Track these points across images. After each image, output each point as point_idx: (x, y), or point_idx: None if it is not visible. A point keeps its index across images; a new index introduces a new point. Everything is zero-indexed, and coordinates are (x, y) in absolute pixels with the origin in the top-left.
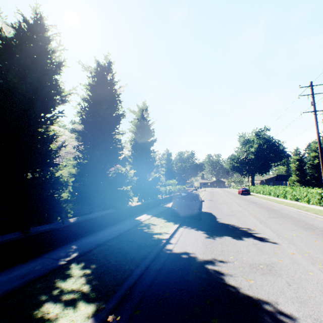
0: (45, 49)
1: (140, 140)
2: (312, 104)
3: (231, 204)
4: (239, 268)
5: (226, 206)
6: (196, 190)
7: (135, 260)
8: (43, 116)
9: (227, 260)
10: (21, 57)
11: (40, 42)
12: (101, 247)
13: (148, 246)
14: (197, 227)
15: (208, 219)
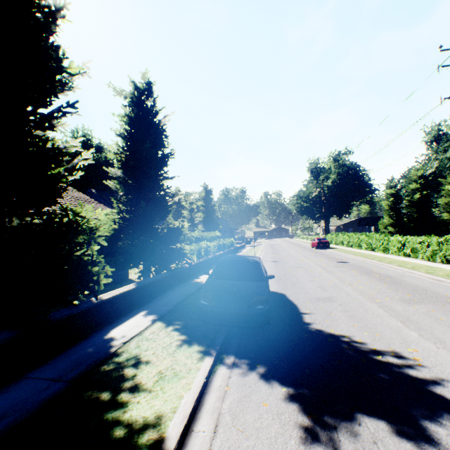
0: None
1: (140, 152)
2: None
3: (311, 268)
4: None
5: (306, 273)
6: (250, 243)
7: None
8: None
9: None
10: None
11: None
12: None
13: None
14: (265, 360)
15: (285, 320)
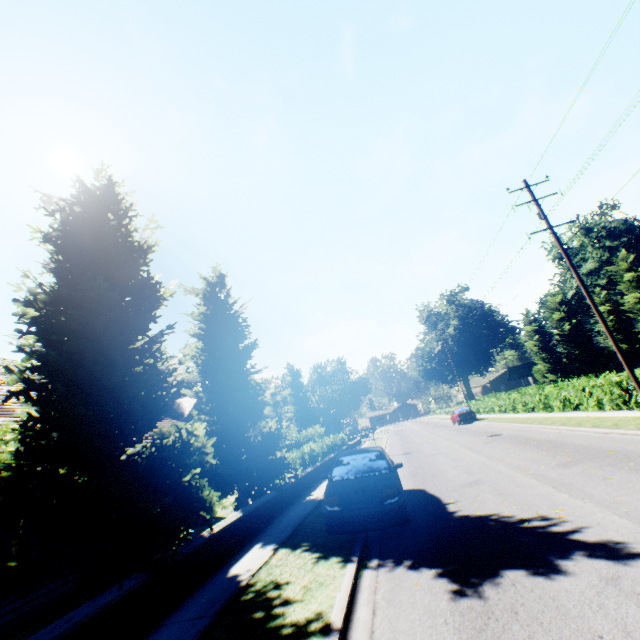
0: None
1: (219, 349)
2: (541, 216)
3: (454, 451)
4: None
5: (447, 459)
6: (367, 435)
7: None
8: None
9: None
10: None
11: None
12: None
13: None
14: (410, 554)
15: (427, 514)
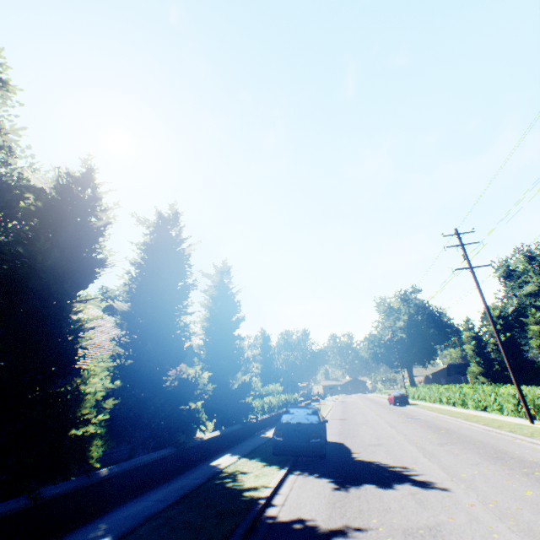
0: (93, 208)
1: (218, 318)
2: (465, 257)
3: (377, 423)
4: (387, 538)
5: (369, 428)
6: (317, 400)
7: (214, 539)
8: (76, 297)
9: (367, 525)
10: (60, 220)
11: (87, 200)
12: (153, 522)
13: (234, 512)
14: (319, 471)
15: (338, 456)
